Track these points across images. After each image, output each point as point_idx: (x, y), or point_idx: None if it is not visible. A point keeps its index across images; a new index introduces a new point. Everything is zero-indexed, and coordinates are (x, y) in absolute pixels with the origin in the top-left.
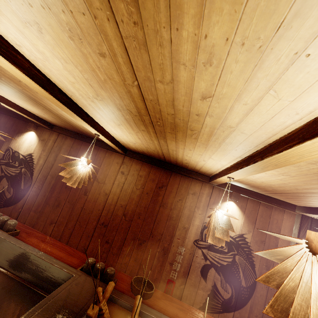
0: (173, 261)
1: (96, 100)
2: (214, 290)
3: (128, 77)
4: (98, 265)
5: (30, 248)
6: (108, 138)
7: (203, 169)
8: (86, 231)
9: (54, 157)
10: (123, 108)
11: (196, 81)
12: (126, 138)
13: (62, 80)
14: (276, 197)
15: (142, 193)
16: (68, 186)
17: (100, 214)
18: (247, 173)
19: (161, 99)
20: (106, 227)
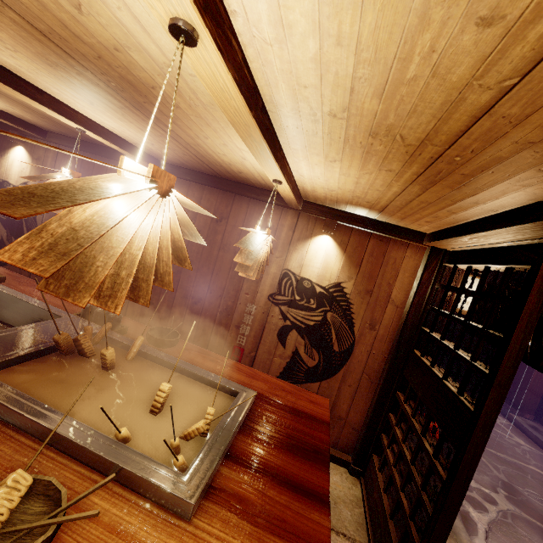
0: (240, 323)
1: (13, 53)
2: (295, 357)
3: None
4: (98, 308)
5: (11, 291)
6: (105, 137)
7: (268, 181)
8: None
9: None
10: (50, 61)
11: None
12: (132, 134)
13: None
14: (392, 222)
15: None
16: None
17: None
18: (268, 161)
19: (54, 27)
20: None
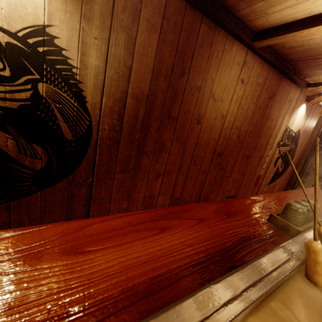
0: (263, 163)
1: None
2: (277, 170)
3: None
4: None
5: None
6: None
7: None
8: (202, 168)
9: (127, 45)
10: None
11: None
12: None
13: None
14: None
15: (256, 108)
16: (172, 114)
17: (216, 144)
18: None
19: None
20: (222, 156)
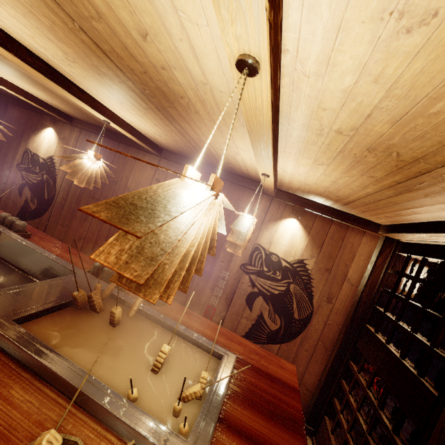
0: (215, 286)
1: (71, 63)
2: (260, 320)
3: (65, 17)
4: (105, 268)
5: (36, 247)
6: (123, 128)
7: (251, 172)
8: None
9: None
10: (101, 71)
11: (116, 11)
12: (146, 127)
13: (21, 34)
14: (352, 213)
15: None
16: (96, 197)
17: None
18: (266, 161)
19: (116, 48)
20: None
